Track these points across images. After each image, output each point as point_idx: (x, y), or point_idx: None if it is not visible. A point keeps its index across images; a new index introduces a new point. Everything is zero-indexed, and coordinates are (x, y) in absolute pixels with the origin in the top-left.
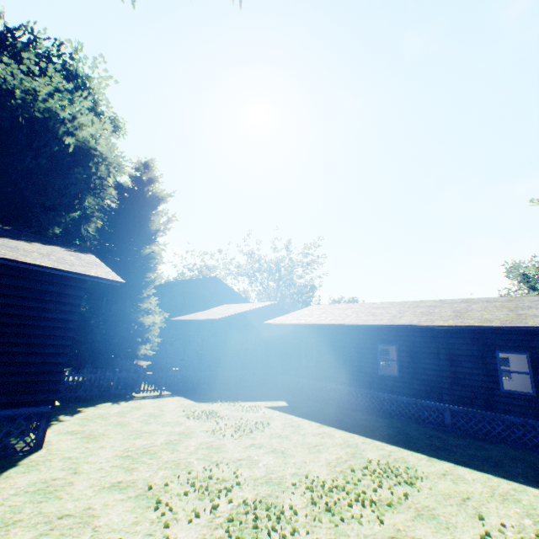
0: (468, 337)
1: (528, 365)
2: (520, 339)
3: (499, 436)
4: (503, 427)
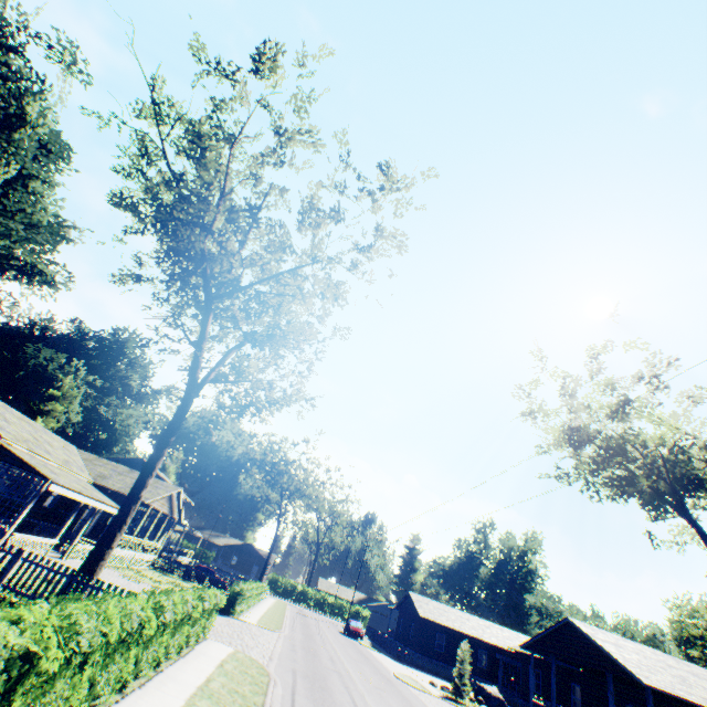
0: None
1: None
2: None
3: None
4: None
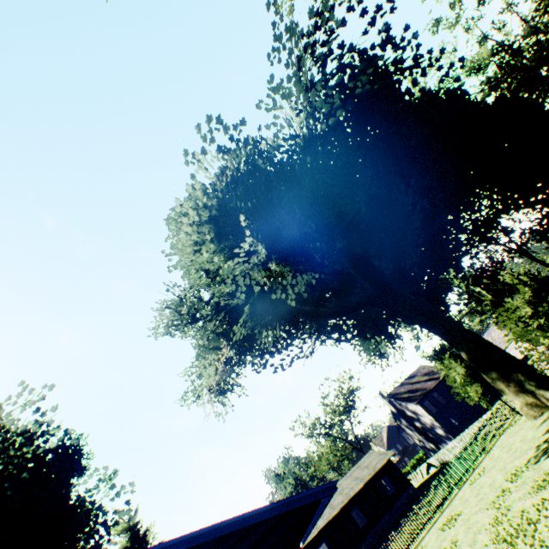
0: (341, 513)
1: (359, 510)
2: (352, 502)
3: (371, 547)
4: (370, 542)
